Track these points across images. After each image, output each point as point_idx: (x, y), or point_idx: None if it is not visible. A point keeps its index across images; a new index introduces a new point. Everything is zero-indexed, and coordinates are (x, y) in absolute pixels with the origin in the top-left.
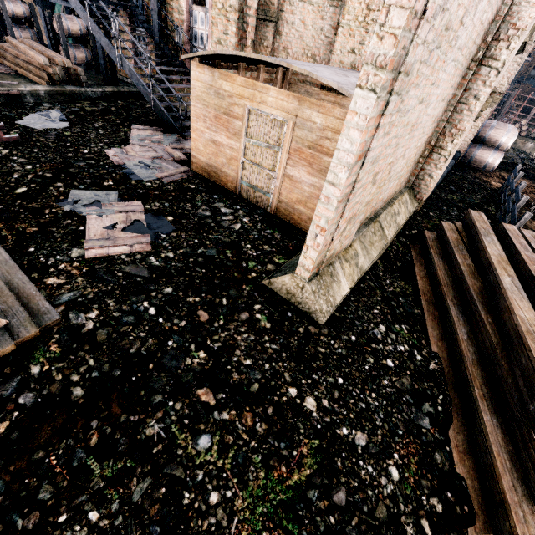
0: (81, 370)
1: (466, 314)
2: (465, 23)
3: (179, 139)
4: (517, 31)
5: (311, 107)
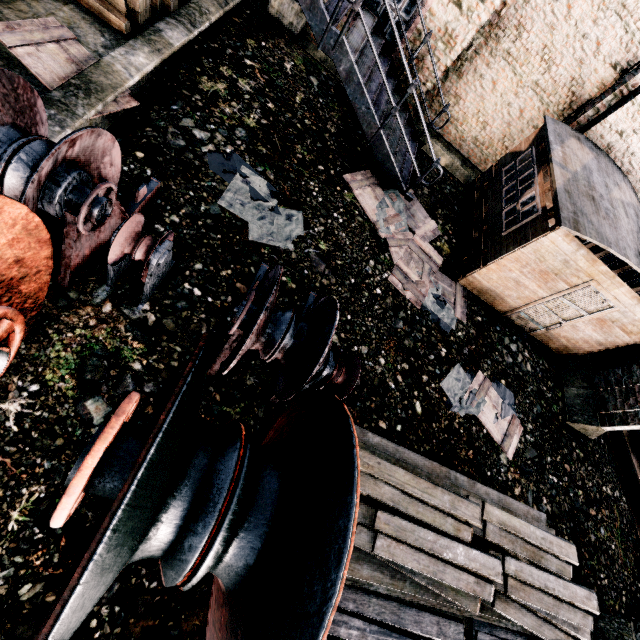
0: (565, 533)
1: None
2: None
3: (404, 202)
4: None
5: None
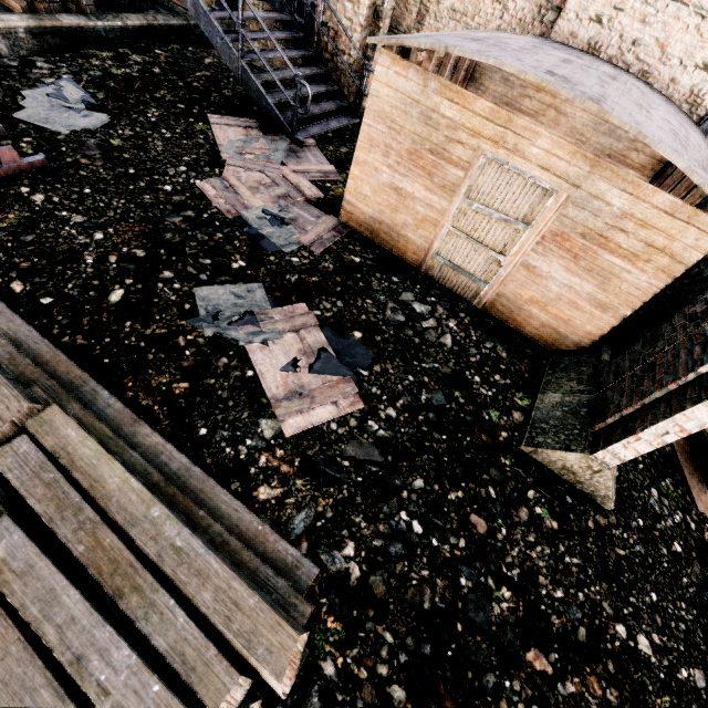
0: (383, 655)
1: None
2: None
3: (291, 146)
4: None
5: (612, 180)
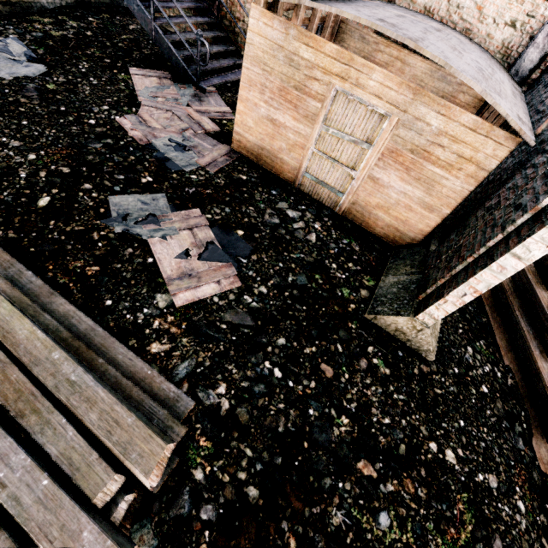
0: (243, 465)
1: (536, 328)
2: None
3: (196, 93)
4: None
5: (430, 105)
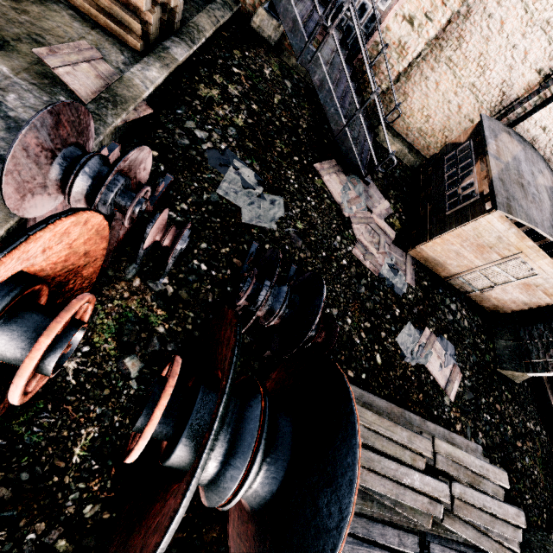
0: (497, 461)
1: None
2: None
3: (362, 186)
4: None
5: None
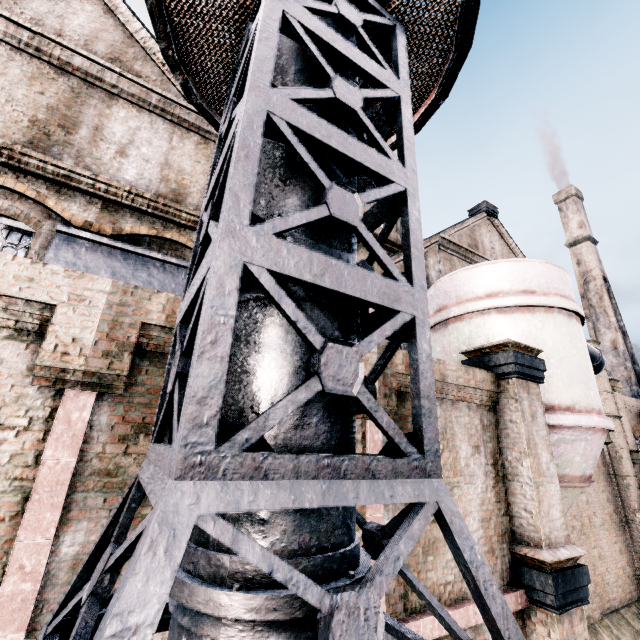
0: None
1: None
2: (593, 520)
3: None
4: (634, 509)
5: None
